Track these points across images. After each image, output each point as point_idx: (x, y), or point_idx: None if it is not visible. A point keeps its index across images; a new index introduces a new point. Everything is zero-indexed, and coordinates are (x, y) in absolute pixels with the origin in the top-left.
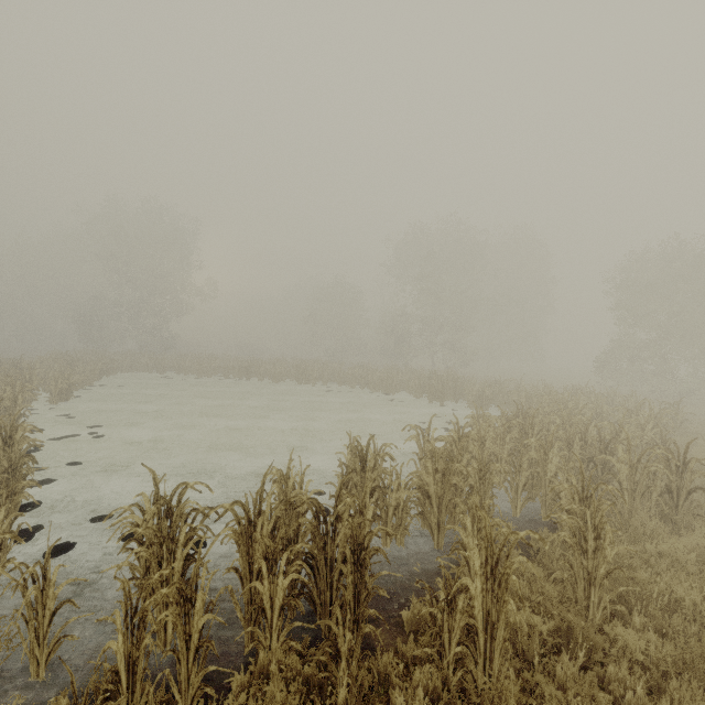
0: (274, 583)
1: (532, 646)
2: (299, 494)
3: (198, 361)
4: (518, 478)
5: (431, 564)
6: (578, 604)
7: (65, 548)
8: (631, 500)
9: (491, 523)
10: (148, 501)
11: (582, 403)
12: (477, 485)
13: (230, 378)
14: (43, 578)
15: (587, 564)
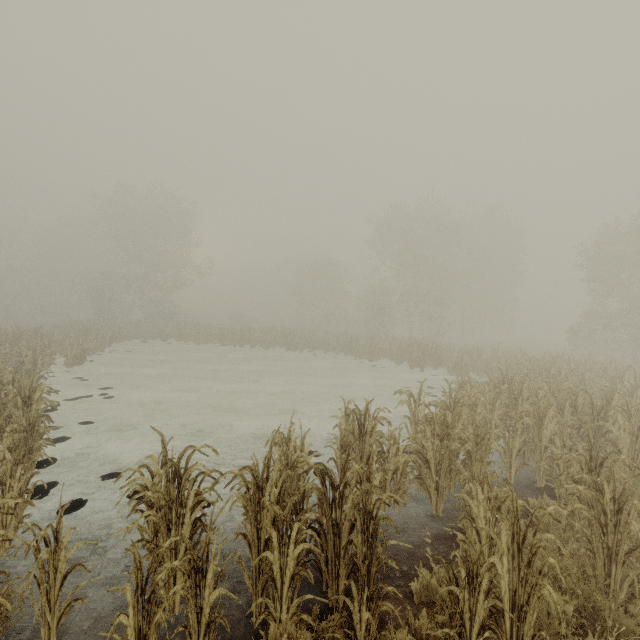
0: (284, 552)
1: (553, 625)
2: (299, 456)
3: (197, 330)
4: (512, 444)
5: (431, 530)
6: (601, 581)
7: (77, 504)
8: (632, 468)
9: (499, 492)
10: (156, 464)
11: (564, 370)
12: (474, 450)
13: (225, 345)
14: (55, 542)
15: (608, 539)
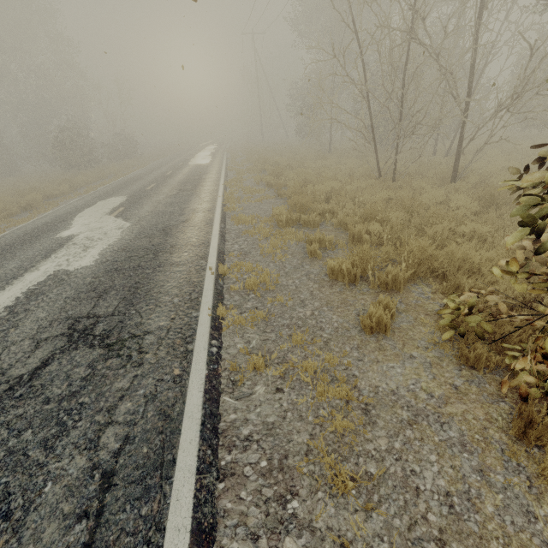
0: None
1: None
2: None
3: None
4: None
5: None
6: None
7: None
8: None
9: None
10: None
11: None
12: None
13: None
14: None
15: None
